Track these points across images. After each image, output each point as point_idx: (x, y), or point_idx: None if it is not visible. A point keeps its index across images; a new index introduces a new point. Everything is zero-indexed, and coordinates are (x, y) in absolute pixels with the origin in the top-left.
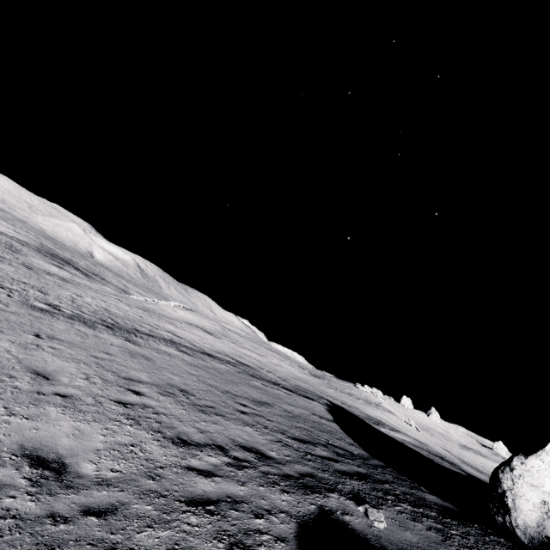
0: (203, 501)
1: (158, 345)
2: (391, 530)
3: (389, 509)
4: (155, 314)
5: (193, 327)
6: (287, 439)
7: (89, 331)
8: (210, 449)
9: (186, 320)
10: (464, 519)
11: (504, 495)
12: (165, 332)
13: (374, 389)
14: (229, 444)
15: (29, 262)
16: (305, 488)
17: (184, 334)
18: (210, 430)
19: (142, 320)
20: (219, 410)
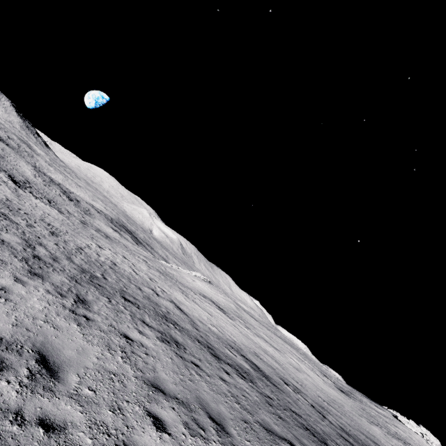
0: None
1: (130, 324)
2: None
3: None
4: (172, 280)
5: (206, 301)
6: None
7: (12, 279)
8: None
9: (202, 292)
10: None
11: None
12: (167, 301)
13: (423, 429)
14: None
15: (91, 222)
16: None
17: (191, 308)
18: None
19: (148, 283)
20: None
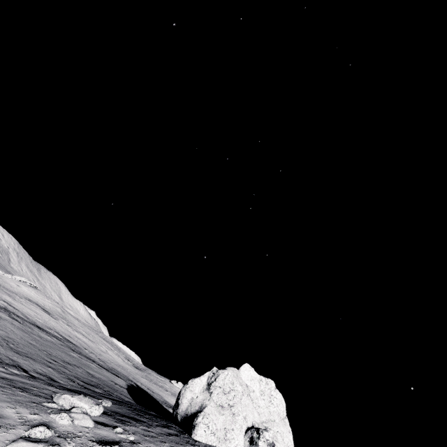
0: (3, 378)
1: None
2: (110, 407)
3: (119, 406)
4: None
5: (32, 304)
6: (77, 380)
7: None
8: (15, 368)
9: (28, 296)
10: (161, 418)
11: (179, 398)
12: (1, 300)
13: None
14: (31, 370)
15: None
16: (72, 391)
17: (20, 307)
18: (20, 361)
19: None
20: (31, 356)
